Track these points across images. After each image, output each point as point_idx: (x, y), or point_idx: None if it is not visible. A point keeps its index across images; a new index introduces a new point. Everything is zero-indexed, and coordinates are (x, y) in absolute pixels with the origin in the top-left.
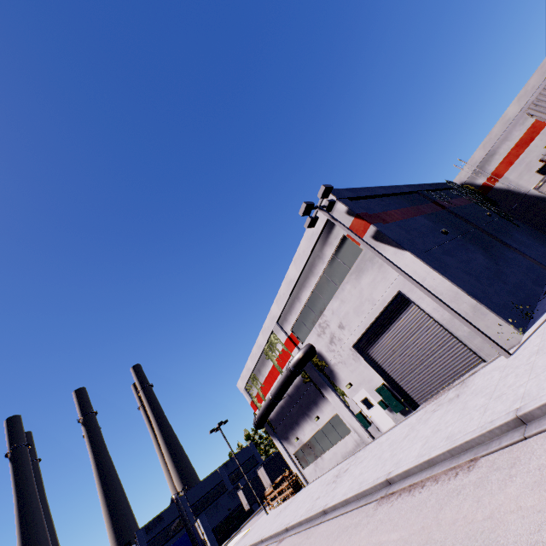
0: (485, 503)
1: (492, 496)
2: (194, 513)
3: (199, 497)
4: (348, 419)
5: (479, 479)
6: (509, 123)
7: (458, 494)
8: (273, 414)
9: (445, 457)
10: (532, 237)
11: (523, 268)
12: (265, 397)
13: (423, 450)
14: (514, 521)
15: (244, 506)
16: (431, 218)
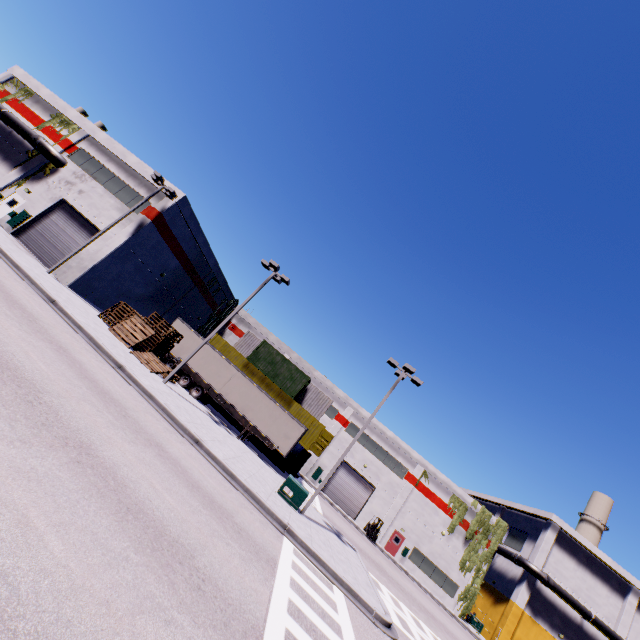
0: None
1: None
2: None
3: None
4: None
5: None
6: (266, 336)
7: None
8: None
9: None
10: None
11: None
12: (5, 103)
13: None
14: None
15: None
16: (179, 271)
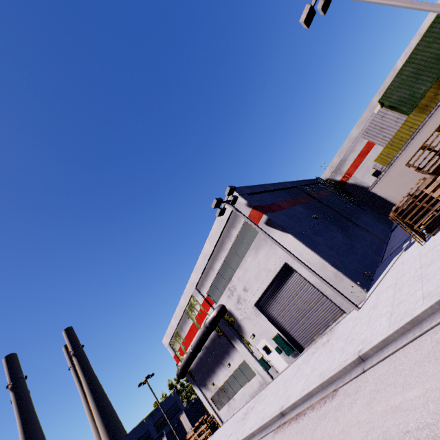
0: (340, 422)
1: (344, 415)
2: None
3: None
4: (253, 364)
5: (338, 404)
6: (353, 140)
7: (325, 417)
8: (193, 364)
9: (319, 390)
10: (374, 218)
11: (367, 242)
12: (186, 351)
13: (305, 385)
14: (354, 432)
15: None
16: (306, 207)
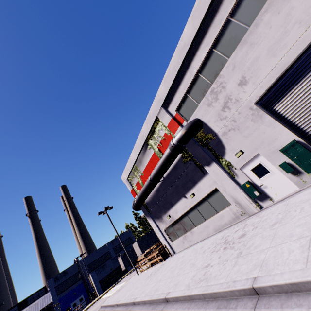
0: None
1: None
2: (89, 270)
3: (92, 261)
4: (231, 191)
5: None
6: None
7: None
8: (149, 198)
9: None
10: None
11: None
12: (144, 184)
13: None
14: None
15: (121, 267)
16: None
